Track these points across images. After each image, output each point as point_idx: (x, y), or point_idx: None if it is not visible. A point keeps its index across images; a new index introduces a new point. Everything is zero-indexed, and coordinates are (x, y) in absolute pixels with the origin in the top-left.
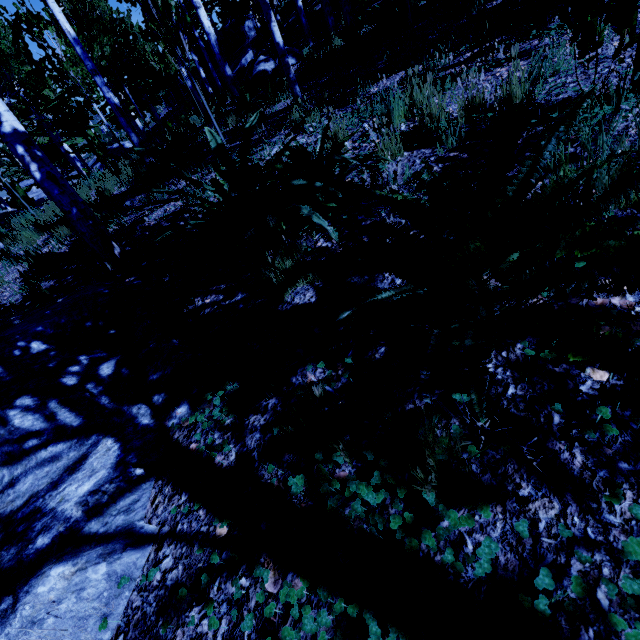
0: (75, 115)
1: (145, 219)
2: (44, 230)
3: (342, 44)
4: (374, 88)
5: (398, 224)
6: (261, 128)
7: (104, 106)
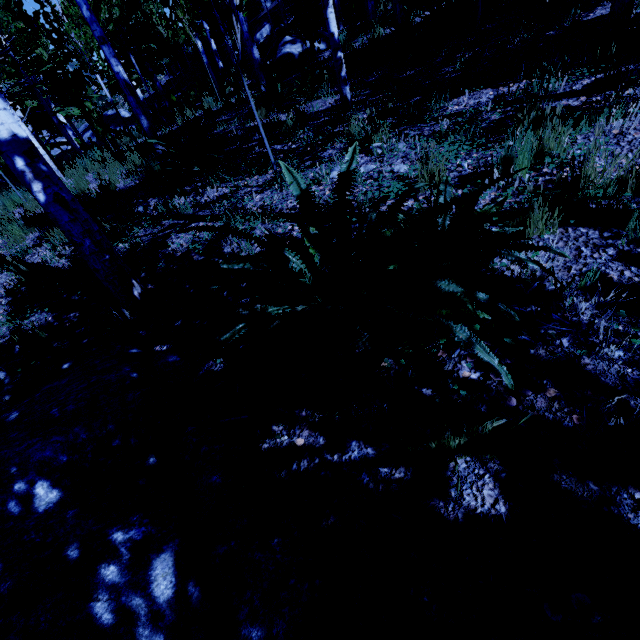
0: (71, 81)
1: (167, 241)
2: (34, 224)
3: (383, 34)
4: (453, 105)
5: (634, 395)
6: (308, 136)
7: (102, 71)
